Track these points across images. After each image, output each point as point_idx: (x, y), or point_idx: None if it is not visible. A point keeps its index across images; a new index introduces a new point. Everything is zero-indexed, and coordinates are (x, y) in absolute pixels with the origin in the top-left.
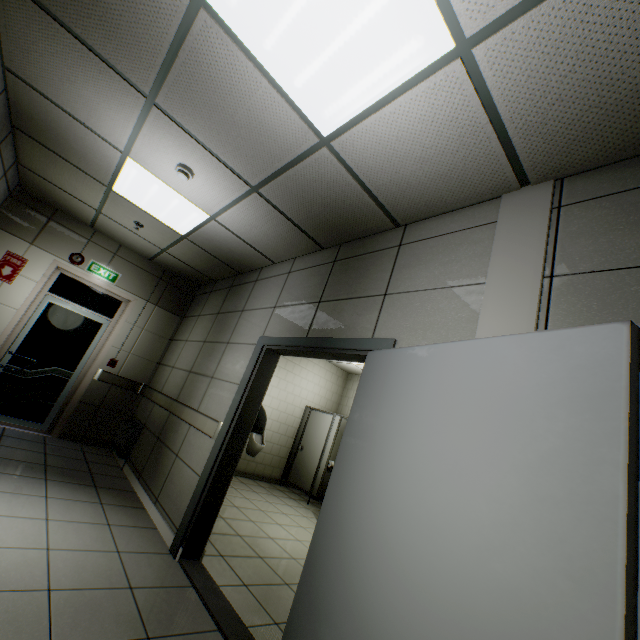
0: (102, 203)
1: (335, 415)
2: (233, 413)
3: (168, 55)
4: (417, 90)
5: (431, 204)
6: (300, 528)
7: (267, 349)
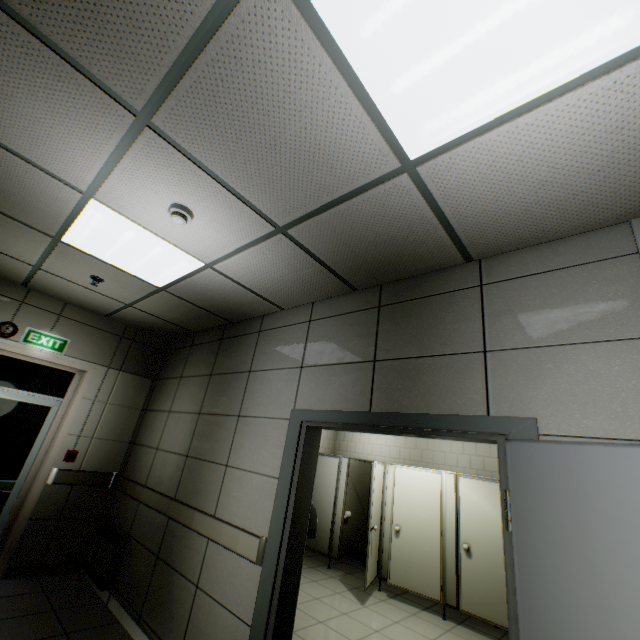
0: (42, 257)
1: (341, 457)
2: (281, 524)
3: (185, 49)
4: (583, 91)
5: (527, 235)
6: (344, 617)
7: (307, 426)
